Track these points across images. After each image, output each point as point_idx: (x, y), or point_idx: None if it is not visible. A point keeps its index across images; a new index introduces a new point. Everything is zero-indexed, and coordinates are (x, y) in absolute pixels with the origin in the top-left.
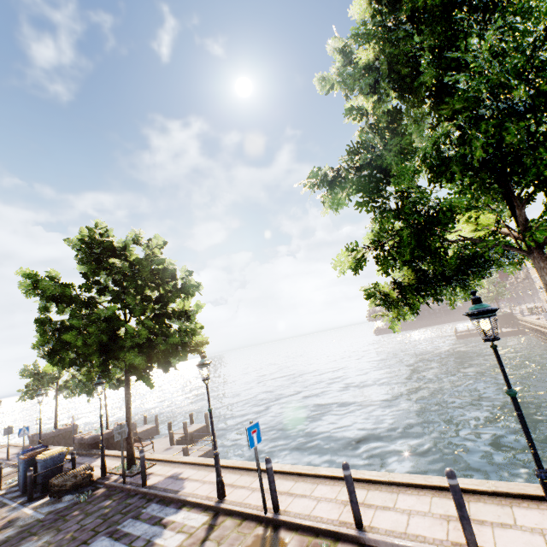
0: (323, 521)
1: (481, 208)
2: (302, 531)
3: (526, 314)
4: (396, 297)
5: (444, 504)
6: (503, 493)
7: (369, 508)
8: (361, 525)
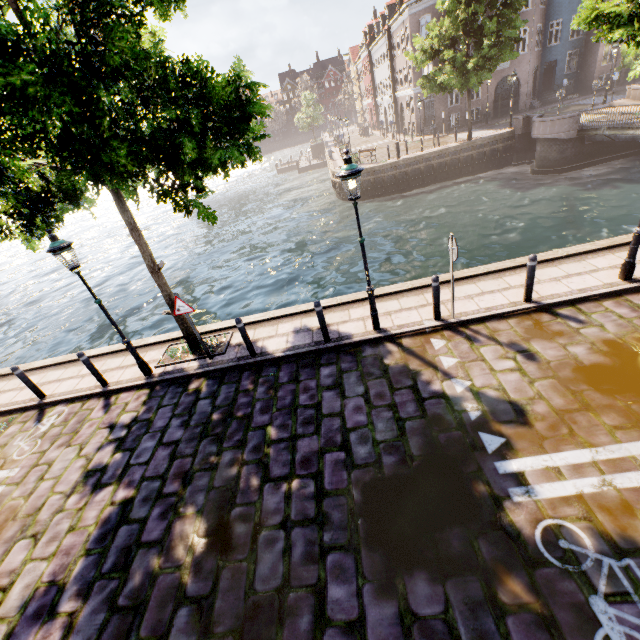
0: (18, 404)
1: (38, 140)
2: (1, 415)
3: (333, 145)
4: (7, 225)
5: (111, 362)
6: (149, 344)
7: (59, 382)
8: (44, 396)
